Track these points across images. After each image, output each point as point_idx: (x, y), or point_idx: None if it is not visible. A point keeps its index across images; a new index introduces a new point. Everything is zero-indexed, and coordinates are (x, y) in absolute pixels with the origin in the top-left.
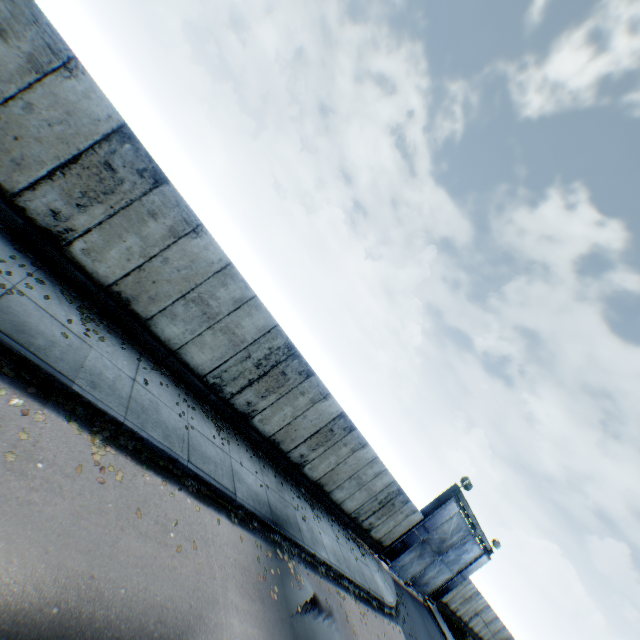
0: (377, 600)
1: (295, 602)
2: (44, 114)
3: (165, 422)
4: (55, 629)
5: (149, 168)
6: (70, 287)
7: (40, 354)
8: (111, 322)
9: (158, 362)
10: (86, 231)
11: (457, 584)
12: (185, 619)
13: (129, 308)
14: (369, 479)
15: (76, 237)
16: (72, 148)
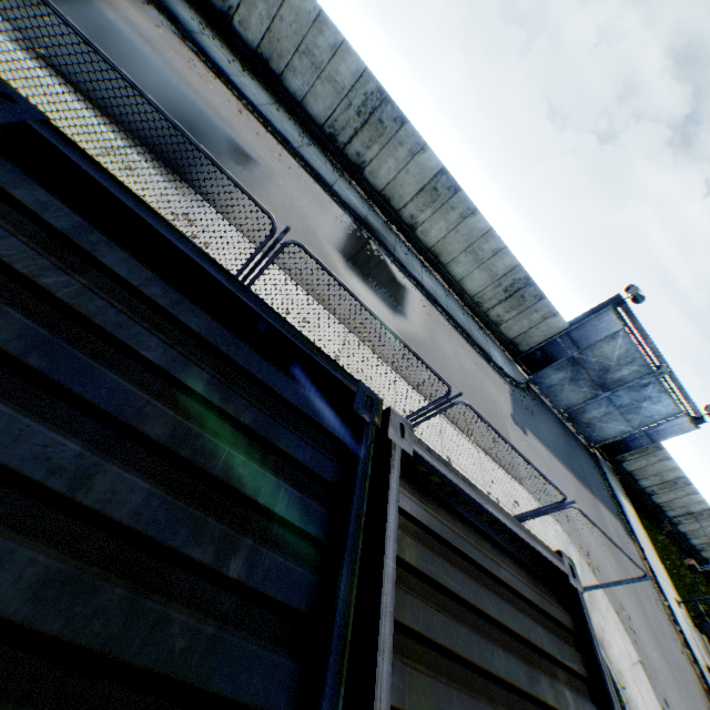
0: (481, 352)
1: (366, 250)
2: None
3: (286, 129)
4: (210, 115)
5: None
6: (237, 54)
7: (215, 60)
8: (260, 80)
9: (291, 114)
10: (238, 8)
11: (640, 447)
12: (273, 170)
13: (268, 68)
14: (487, 257)
15: (234, 15)
16: None
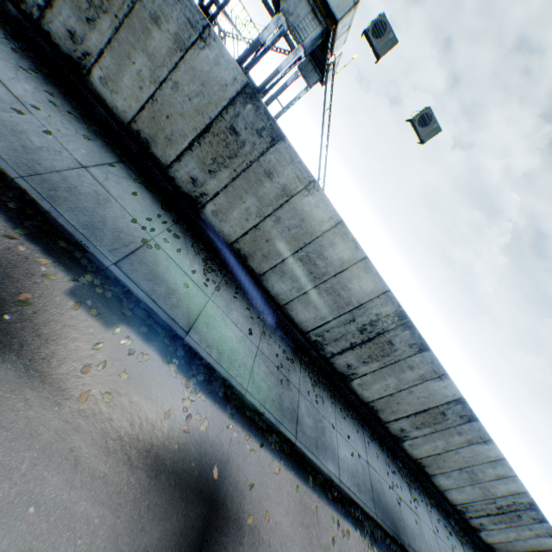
0: None
1: None
2: (416, 394)
3: None
4: None
5: (467, 414)
6: (396, 459)
7: None
8: (410, 475)
9: (428, 494)
10: (414, 436)
11: None
12: None
13: (422, 468)
14: None
15: (407, 438)
16: (424, 406)
